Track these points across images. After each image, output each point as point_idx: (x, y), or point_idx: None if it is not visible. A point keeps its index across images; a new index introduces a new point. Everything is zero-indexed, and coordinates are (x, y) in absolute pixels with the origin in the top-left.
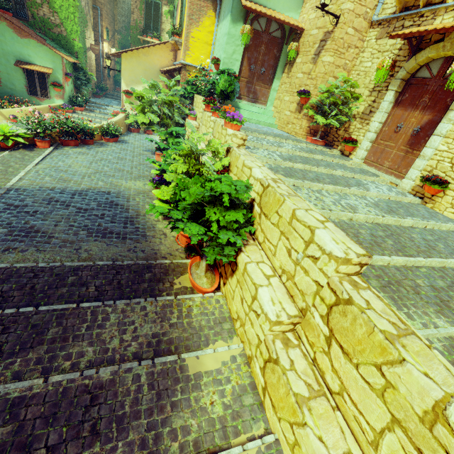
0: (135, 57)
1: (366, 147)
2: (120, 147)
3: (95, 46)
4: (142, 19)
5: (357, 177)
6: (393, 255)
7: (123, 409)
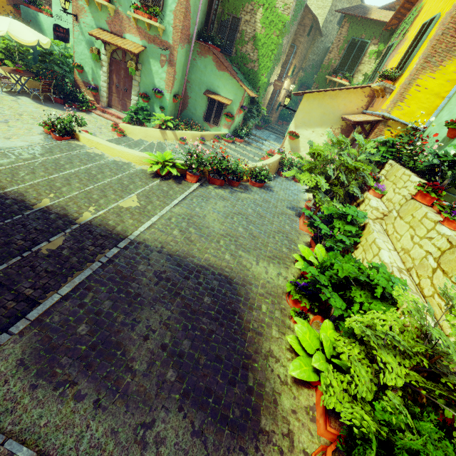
0: (319, 99)
1: None
2: (264, 196)
3: (278, 82)
4: (339, 58)
5: None
6: None
7: None
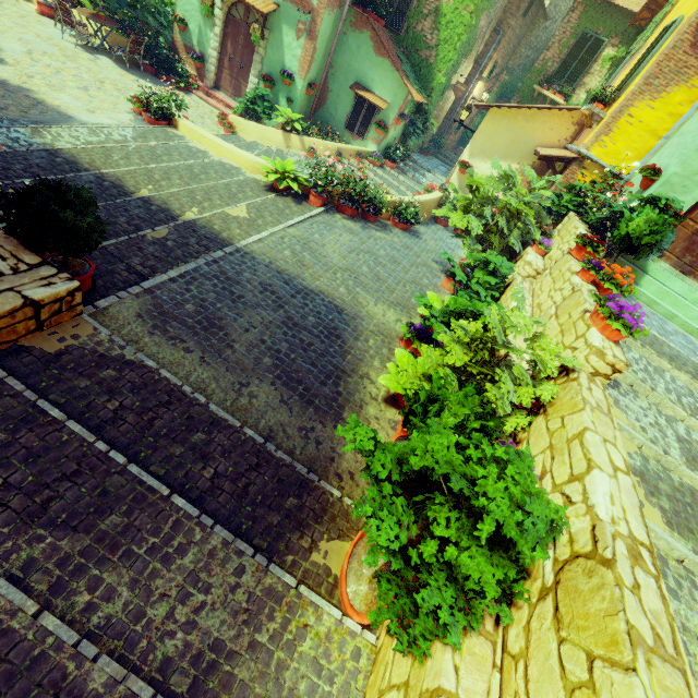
0: (509, 119)
1: None
2: (406, 241)
3: (462, 86)
4: (558, 61)
5: None
6: None
7: None
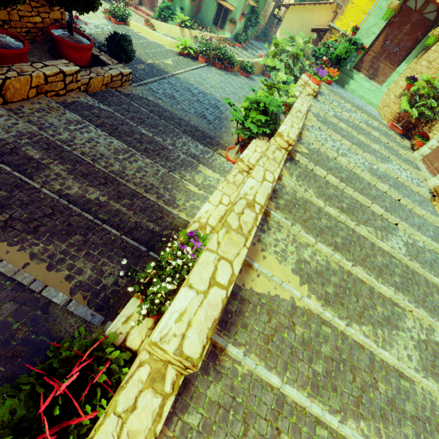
0: (299, 12)
1: (431, 145)
2: (247, 81)
3: None
4: None
5: (391, 158)
6: (331, 175)
7: (170, 157)
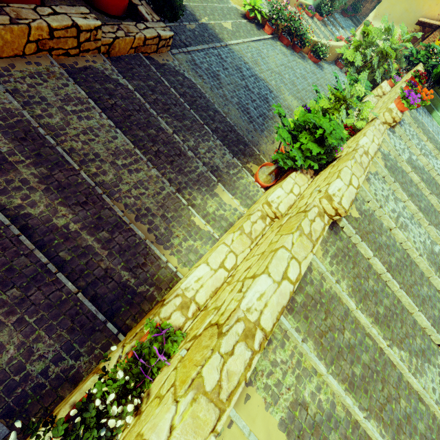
0: None
1: None
2: (313, 69)
3: None
4: None
5: None
6: (378, 259)
7: (184, 169)
